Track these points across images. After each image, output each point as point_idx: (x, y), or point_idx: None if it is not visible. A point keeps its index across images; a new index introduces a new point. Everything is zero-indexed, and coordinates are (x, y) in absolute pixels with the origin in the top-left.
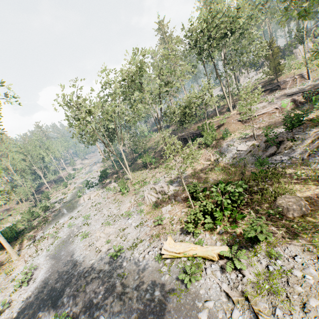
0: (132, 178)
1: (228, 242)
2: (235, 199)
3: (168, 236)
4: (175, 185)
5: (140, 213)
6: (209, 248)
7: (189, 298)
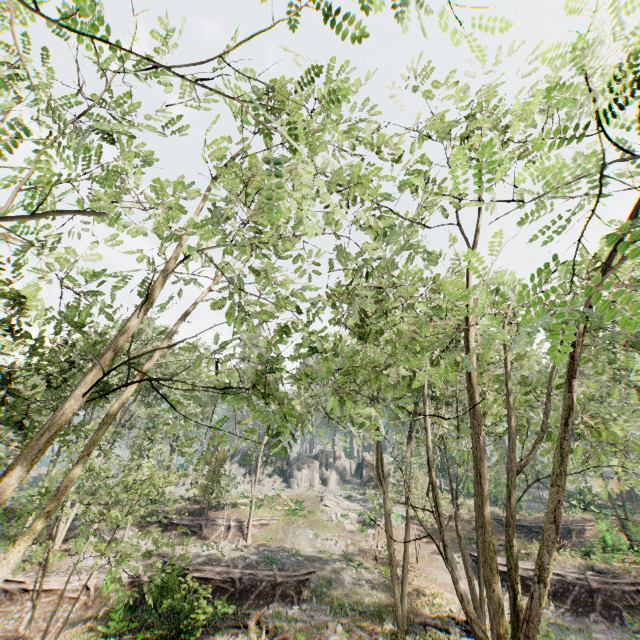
0: None
1: None
2: None
3: None
4: None
5: None
6: None
7: None
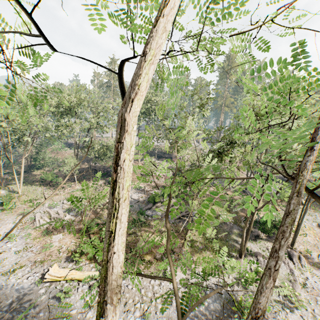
0: (22, 193)
1: (100, 269)
2: None
3: (55, 263)
4: (72, 214)
5: (26, 237)
6: (86, 273)
7: (59, 310)
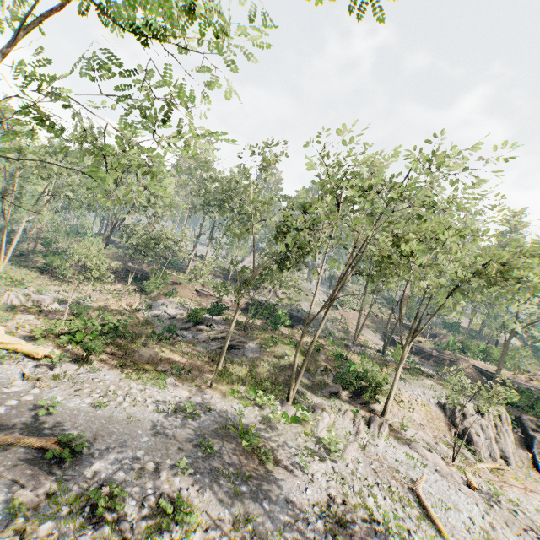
0: (5, 270)
1: (65, 356)
2: (108, 331)
3: (4, 325)
4: (64, 306)
5: None
6: (41, 348)
7: None
